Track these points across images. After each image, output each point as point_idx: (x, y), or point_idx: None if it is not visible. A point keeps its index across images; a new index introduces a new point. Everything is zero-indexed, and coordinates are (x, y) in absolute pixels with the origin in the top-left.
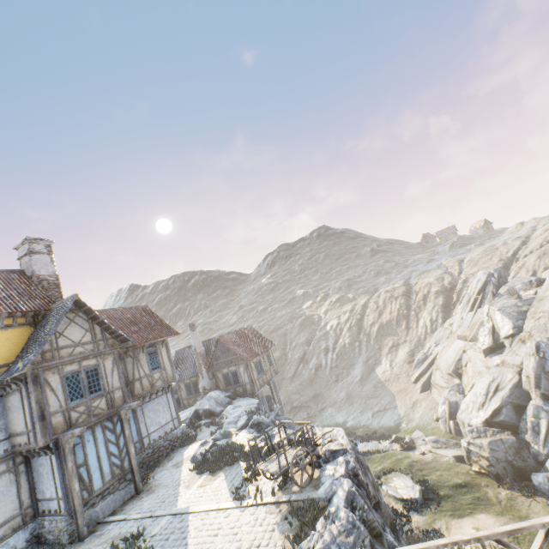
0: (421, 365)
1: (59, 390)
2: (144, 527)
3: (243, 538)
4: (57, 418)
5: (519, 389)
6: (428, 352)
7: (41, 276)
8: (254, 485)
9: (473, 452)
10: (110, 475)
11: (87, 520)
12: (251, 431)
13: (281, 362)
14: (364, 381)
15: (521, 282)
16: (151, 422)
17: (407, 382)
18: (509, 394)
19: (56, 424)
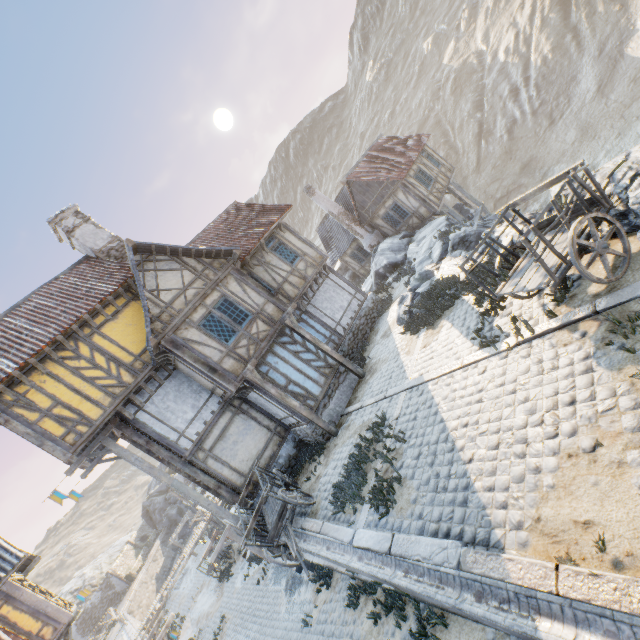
0: None
1: (207, 340)
2: (382, 413)
3: (530, 396)
4: (227, 363)
5: None
6: None
7: (103, 249)
8: (503, 317)
9: None
10: (322, 378)
11: (328, 419)
12: (456, 254)
13: (451, 161)
14: (606, 88)
15: None
16: (332, 312)
17: None
18: None
19: (231, 368)
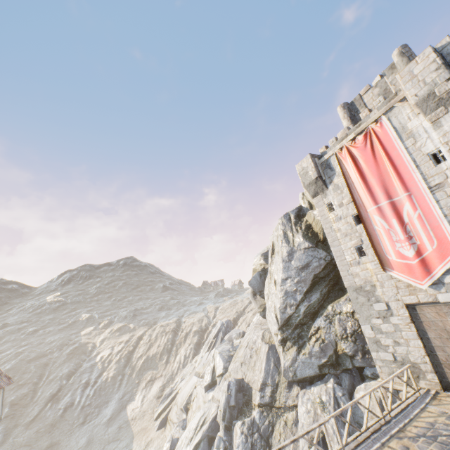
0: (166, 400)
1: None
2: None
3: None
4: None
5: (215, 422)
6: (174, 387)
7: None
8: None
9: None
10: None
11: None
12: None
13: (25, 401)
14: (112, 421)
15: (236, 333)
16: None
17: (150, 419)
18: (208, 427)
19: None
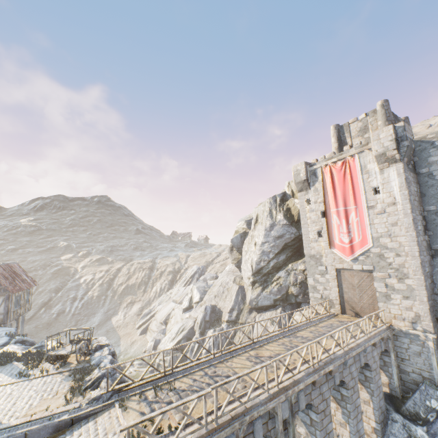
0: (146, 317)
1: None
2: None
3: (37, 389)
4: None
5: (192, 330)
6: (153, 309)
7: None
8: (36, 370)
9: (161, 365)
10: None
11: None
12: (20, 344)
13: None
14: (100, 326)
15: (210, 276)
16: None
17: (133, 328)
18: (187, 332)
19: None
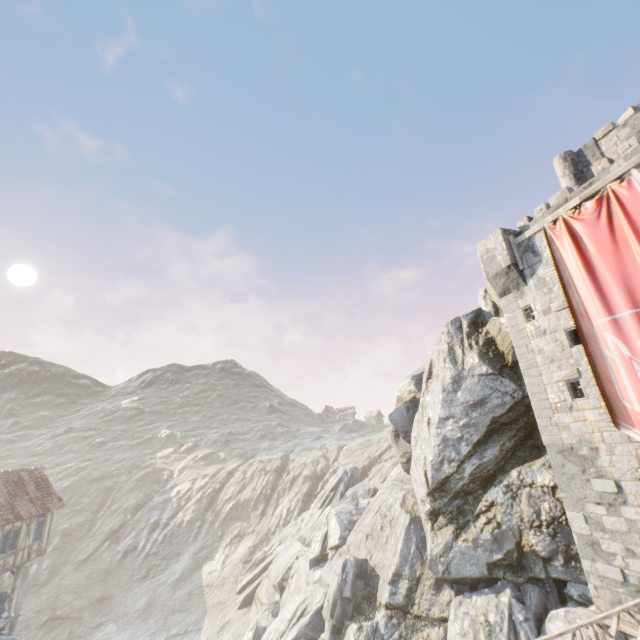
0: (255, 569)
1: None
2: None
3: None
4: None
5: (319, 616)
6: (269, 552)
7: None
8: None
9: None
10: None
11: None
12: None
13: (80, 533)
14: (181, 582)
15: (364, 488)
16: None
17: (232, 590)
18: (308, 621)
19: None
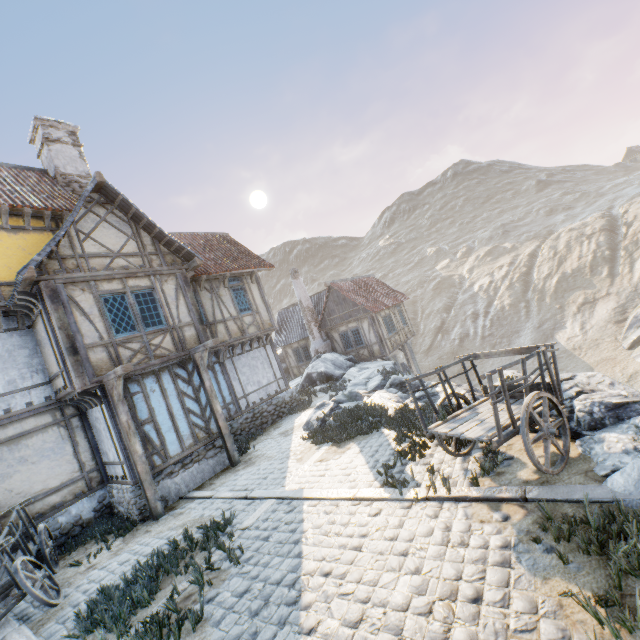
0: None
1: (95, 316)
2: (232, 513)
3: (423, 568)
4: (98, 354)
5: None
6: None
7: (68, 176)
8: (419, 465)
9: None
10: (191, 439)
11: (163, 493)
12: (393, 391)
13: None
14: None
15: None
16: (247, 380)
17: (615, 348)
18: None
19: (96, 362)
